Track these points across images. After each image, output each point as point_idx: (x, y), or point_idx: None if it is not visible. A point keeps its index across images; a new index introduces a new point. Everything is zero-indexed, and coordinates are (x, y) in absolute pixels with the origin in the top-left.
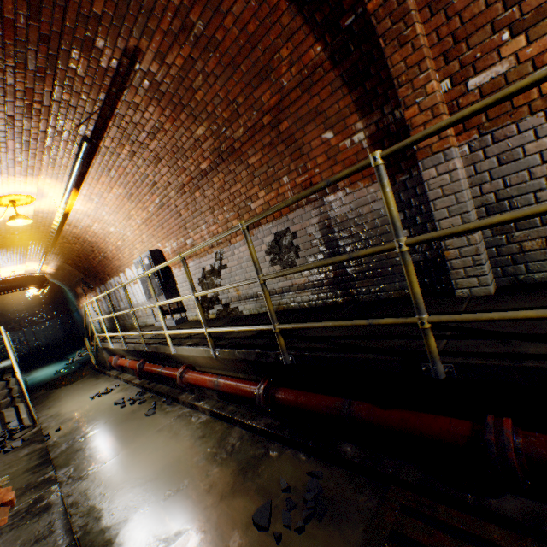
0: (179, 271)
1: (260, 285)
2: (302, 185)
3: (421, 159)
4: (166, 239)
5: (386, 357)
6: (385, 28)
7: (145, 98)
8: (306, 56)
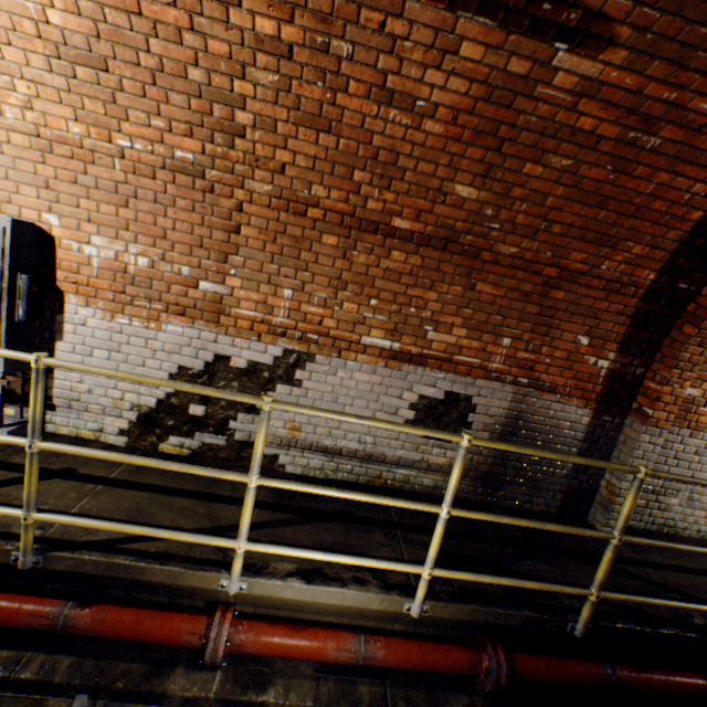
0: (104, 318)
1: (615, 546)
2: (521, 361)
3: (647, 425)
4: (106, 229)
5: (694, 635)
6: (705, 327)
7: (481, 67)
8: (640, 270)
